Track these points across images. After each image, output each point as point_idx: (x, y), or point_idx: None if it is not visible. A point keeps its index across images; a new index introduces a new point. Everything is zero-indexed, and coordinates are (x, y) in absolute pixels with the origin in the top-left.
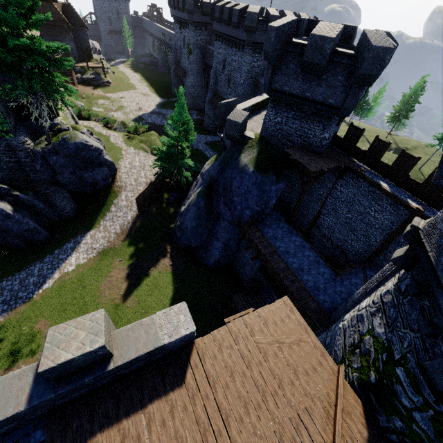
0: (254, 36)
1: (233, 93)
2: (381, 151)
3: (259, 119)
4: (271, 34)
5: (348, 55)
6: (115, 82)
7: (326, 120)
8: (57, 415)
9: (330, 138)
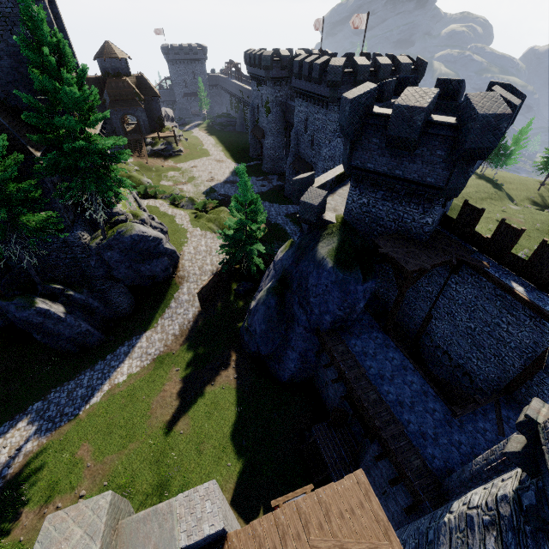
0: (339, 91)
1: (318, 155)
2: (510, 239)
3: (346, 192)
4: (346, 107)
5: (447, 125)
6: (187, 150)
7: (426, 202)
8: None
9: (435, 221)
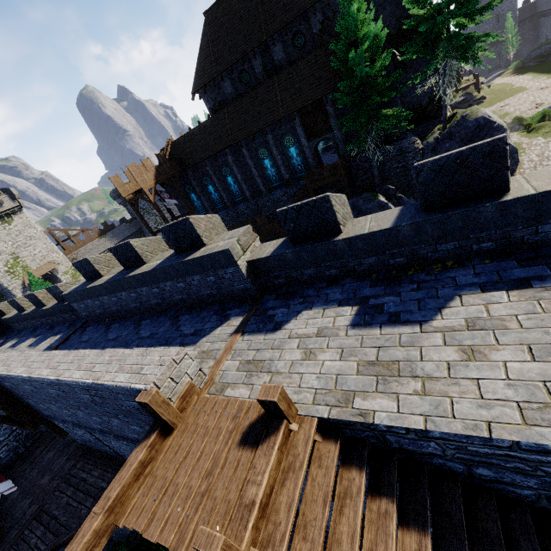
0: None
1: None
2: None
3: None
4: None
5: None
6: (491, 96)
7: None
8: None
9: None
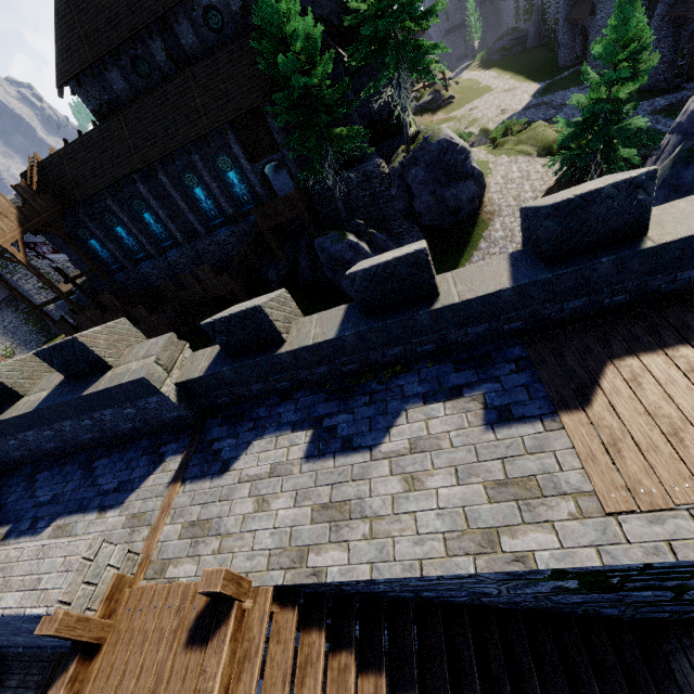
0: None
1: None
2: None
3: None
4: None
5: None
6: (459, 95)
7: None
8: (537, 336)
9: None
